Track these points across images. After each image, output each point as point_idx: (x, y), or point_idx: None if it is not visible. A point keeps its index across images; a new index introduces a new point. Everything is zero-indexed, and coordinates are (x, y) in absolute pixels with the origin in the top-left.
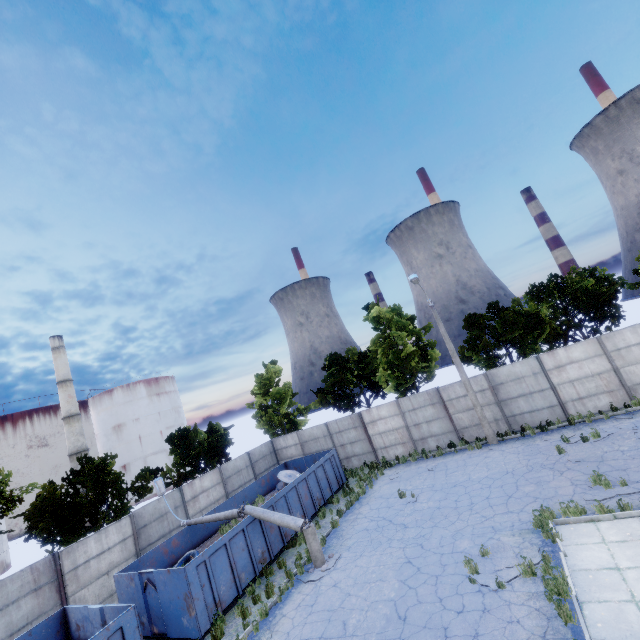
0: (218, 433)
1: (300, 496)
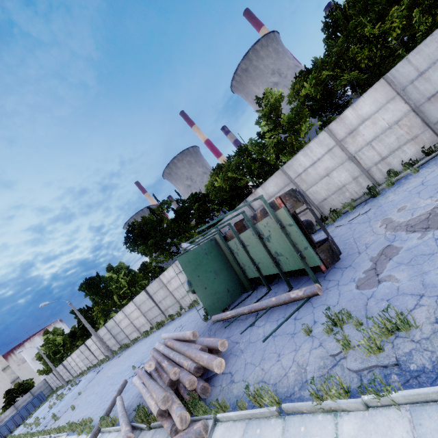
0: (22, 385)
1: (14, 420)
